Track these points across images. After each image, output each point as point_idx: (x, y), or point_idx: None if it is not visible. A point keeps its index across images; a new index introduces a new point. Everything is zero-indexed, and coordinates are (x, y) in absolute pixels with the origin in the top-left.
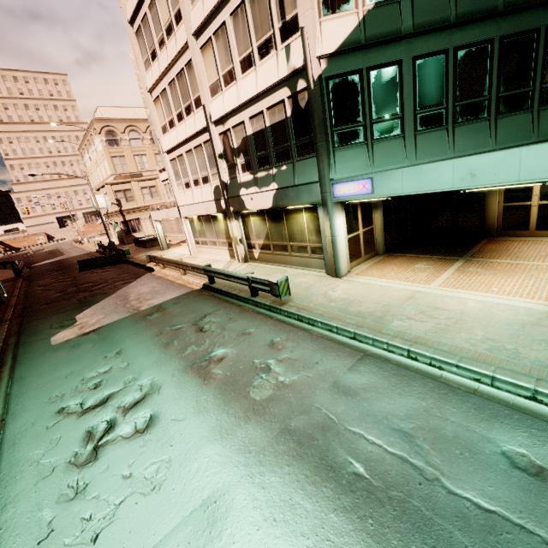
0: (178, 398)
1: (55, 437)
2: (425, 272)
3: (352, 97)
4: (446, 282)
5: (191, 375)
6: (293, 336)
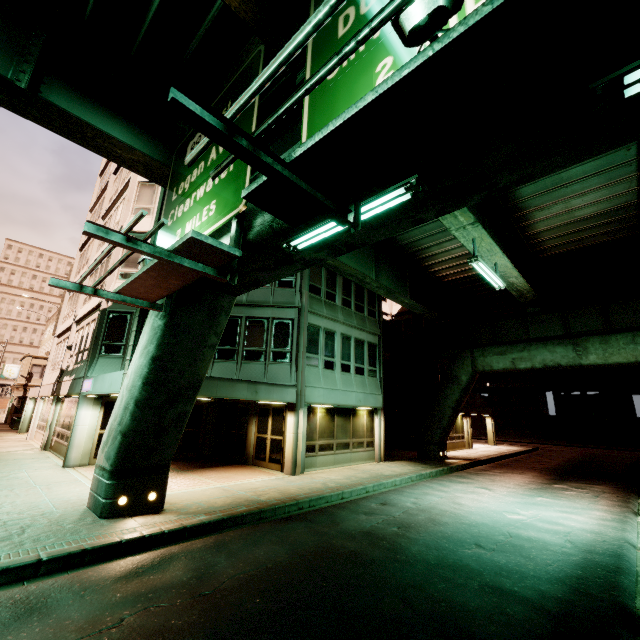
0: None
1: None
2: None
3: (123, 326)
4: None
5: None
6: None
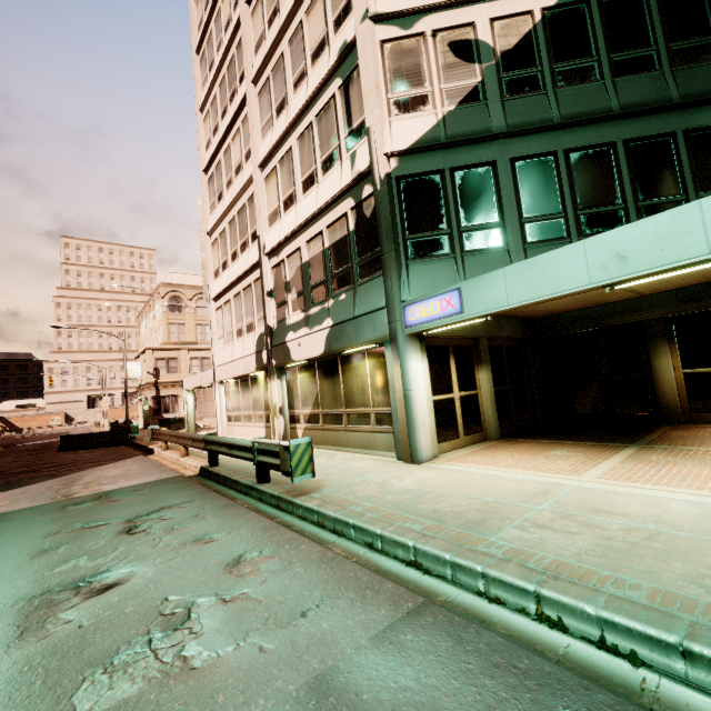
0: None
1: None
2: (568, 460)
3: (431, 199)
4: (611, 473)
5: (6, 620)
6: (286, 551)
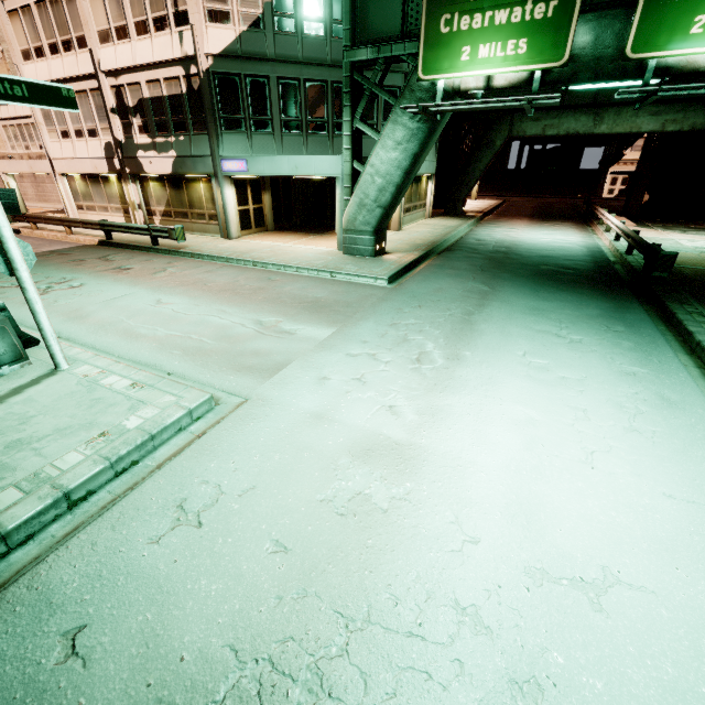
0: (100, 279)
1: (3, 292)
2: (290, 239)
3: (234, 93)
4: (297, 243)
5: (106, 273)
6: (185, 261)
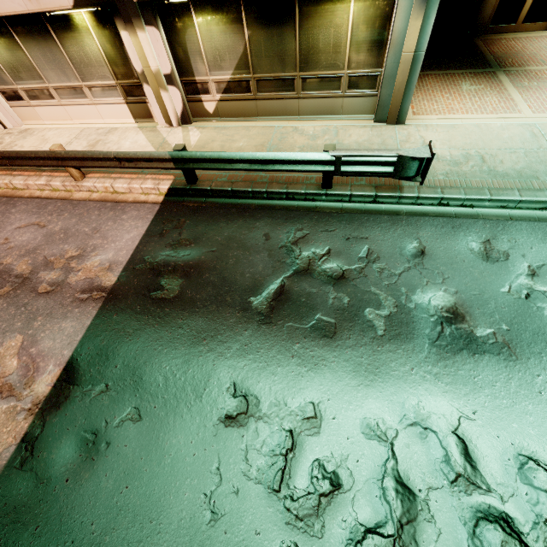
0: (512, 404)
1: None
2: (490, 96)
3: None
4: (534, 106)
5: (460, 359)
6: (486, 233)
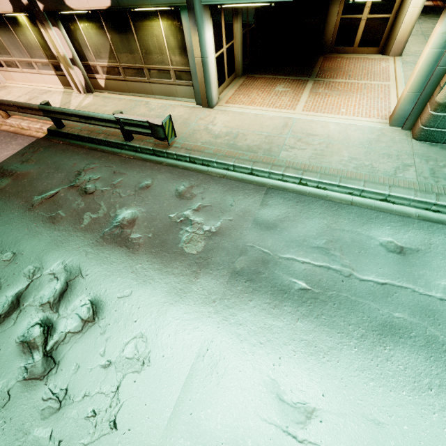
0: (110, 275)
1: None
2: (286, 96)
3: None
4: (307, 107)
5: (109, 247)
6: (196, 182)
